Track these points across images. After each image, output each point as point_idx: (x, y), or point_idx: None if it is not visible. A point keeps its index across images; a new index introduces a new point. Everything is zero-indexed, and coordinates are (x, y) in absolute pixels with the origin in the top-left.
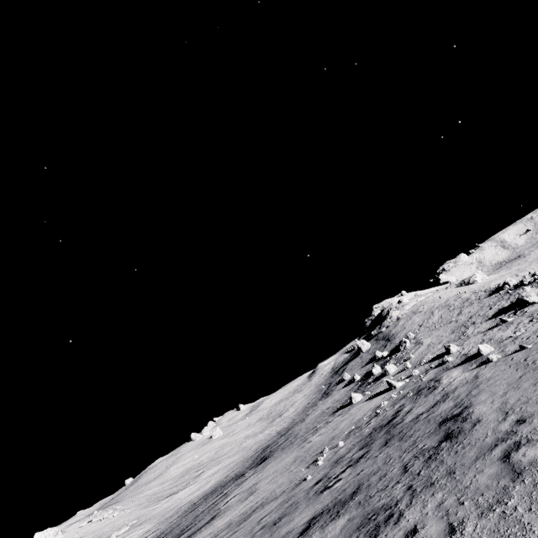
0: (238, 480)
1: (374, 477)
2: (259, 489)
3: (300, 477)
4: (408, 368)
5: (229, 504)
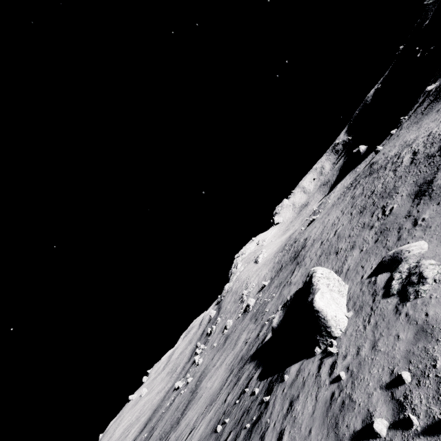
0: None
1: None
2: None
3: None
4: (196, 363)
5: None
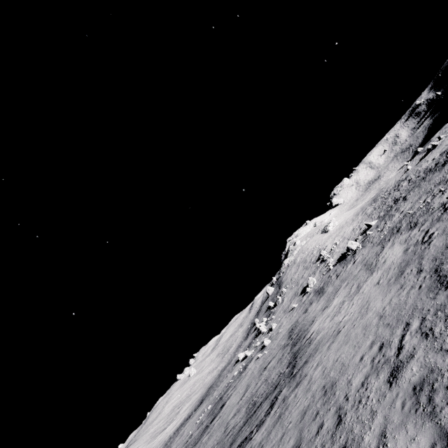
0: (187, 421)
1: (193, 439)
2: (183, 434)
3: (190, 431)
4: (264, 332)
5: (174, 443)
